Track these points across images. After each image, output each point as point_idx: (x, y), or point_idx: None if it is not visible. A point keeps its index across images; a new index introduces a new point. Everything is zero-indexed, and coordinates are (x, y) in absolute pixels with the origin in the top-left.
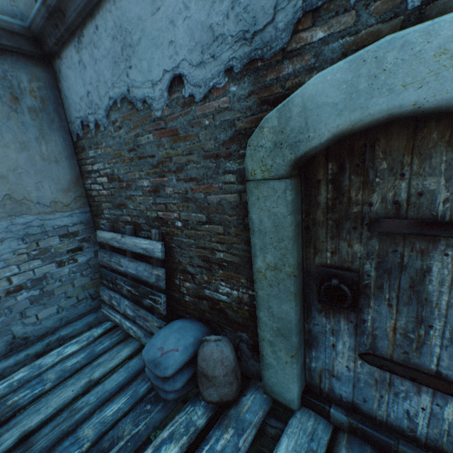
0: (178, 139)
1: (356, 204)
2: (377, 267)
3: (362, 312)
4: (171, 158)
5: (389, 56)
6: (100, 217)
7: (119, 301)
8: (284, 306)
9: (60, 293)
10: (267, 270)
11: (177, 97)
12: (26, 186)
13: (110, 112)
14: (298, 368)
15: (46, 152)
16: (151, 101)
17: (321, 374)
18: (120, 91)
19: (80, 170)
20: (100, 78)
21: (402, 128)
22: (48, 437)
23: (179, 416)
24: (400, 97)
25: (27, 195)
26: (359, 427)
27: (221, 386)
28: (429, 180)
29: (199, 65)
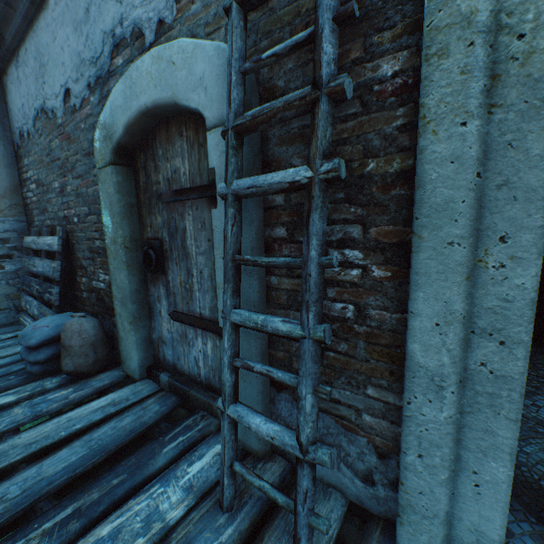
0: (71, 142)
1: (155, 184)
2: (168, 233)
3: (168, 275)
4: (69, 159)
5: (134, 75)
6: (33, 226)
7: (31, 304)
8: (122, 275)
9: None
10: (112, 245)
11: (68, 107)
12: None
13: (36, 121)
14: (138, 337)
15: None
16: (56, 111)
17: (159, 344)
18: (41, 103)
19: (20, 180)
20: (29, 92)
21: (164, 125)
22: None
23: (35, 382)
24: (141, 100)
25: None
26: (173, 383)
27: (76, 356)
28: (177, 160)
29: (77, 81)
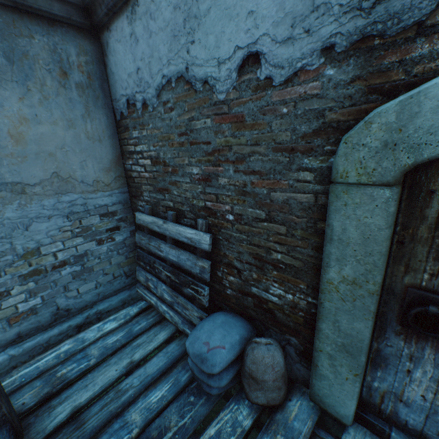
0: (242, 127)
1: None
2: None
3: None
4: (231, 147)
5: None
6: (139, 199)
7: (156, 285)
8: (356, 323)
9: (98, 270)
10: (341, 282)
11: (248, 79)
12: (72, 164)
13: (162, 91)
14: (359, 386)
15: (90, 130)
16: (213, 82)
17: (384, 396)
18: (176, 69)
19: (121, 150)
20: (153, 53)
21: None
22: (98, 416)
23: (224, 413)
24: None
25: (73, 173)
26: None
27: (269, 390)
28: None
29: (286, 41)
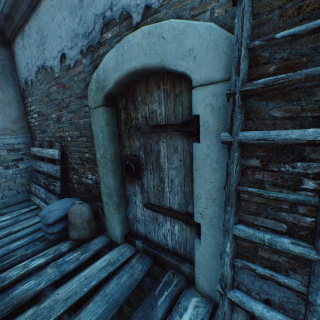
0: (66, 89)
1: (134, 120)
2: (144, 153)
3: (143, 179)
4: (64, 100)
5: (125, 46)
6: (36, 140)
7: (39, 191)
8: (109, 179)
9: (5, 186)
10: (101, 159)
11: (64, 66)
12: None
13: (38, 74)
14: (120, 217)
15: (3, 98)
16: (54, 68)
17: (133, 221)
18: (41, 63)
19: (25, 111)
20: (32, 55)
21: (143, 80)
22: None
23: (54, 247)
24: (131, 64)
25: None
26: (147, 248)
27: (79, 229)
28: (154, 105)
29: (71, 49)
